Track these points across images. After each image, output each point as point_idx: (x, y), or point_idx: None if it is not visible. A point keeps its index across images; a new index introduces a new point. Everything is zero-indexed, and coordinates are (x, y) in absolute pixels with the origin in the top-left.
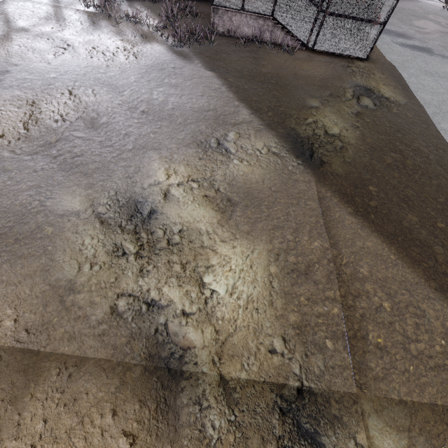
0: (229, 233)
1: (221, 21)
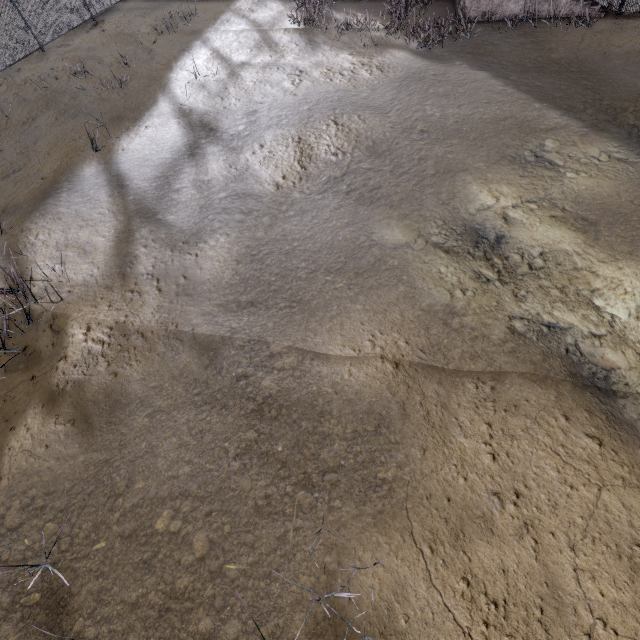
0: (606, 254)
1: (475, 2)
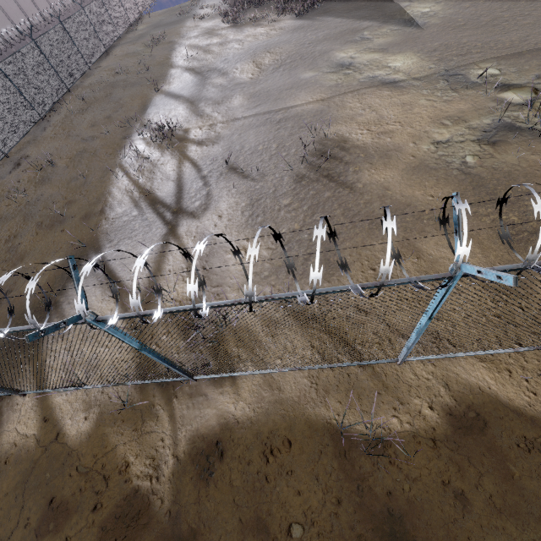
0: (391, 54)
1: None
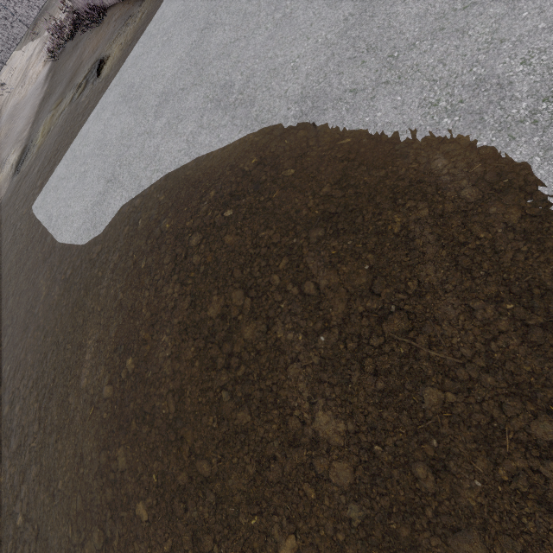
0: None
1: (78, 5)
